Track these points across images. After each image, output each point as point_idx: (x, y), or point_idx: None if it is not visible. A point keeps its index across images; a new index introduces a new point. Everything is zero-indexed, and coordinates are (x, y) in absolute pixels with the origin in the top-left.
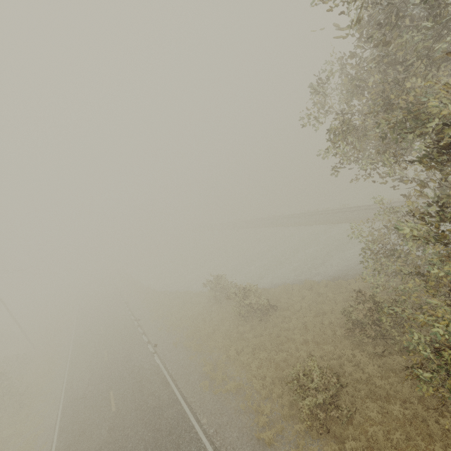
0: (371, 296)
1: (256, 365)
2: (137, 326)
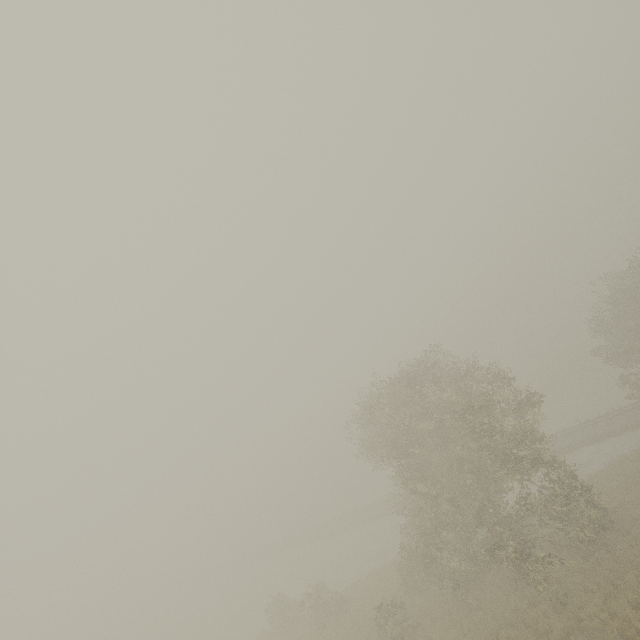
0: (407, 546)
1: None
2: None
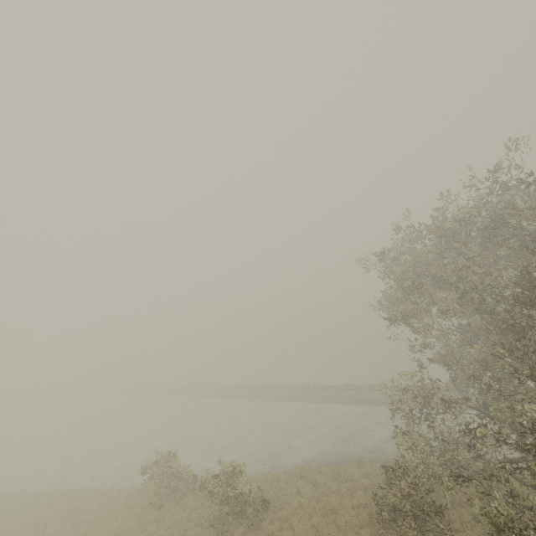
0: (405, 469)
1: None
2: None
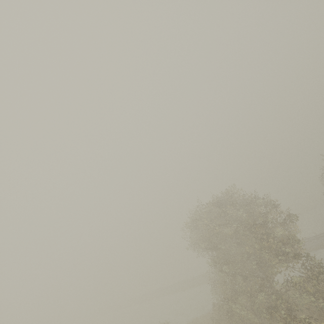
0: (217, 304)
1: None
2: None
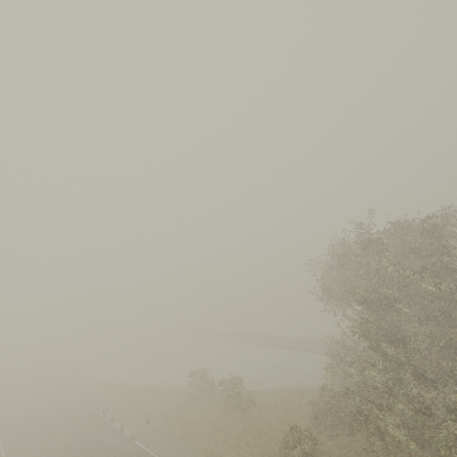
0: (329, 389)
1: (244, 446)
2: (105, 411)
